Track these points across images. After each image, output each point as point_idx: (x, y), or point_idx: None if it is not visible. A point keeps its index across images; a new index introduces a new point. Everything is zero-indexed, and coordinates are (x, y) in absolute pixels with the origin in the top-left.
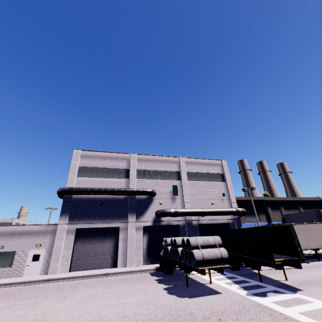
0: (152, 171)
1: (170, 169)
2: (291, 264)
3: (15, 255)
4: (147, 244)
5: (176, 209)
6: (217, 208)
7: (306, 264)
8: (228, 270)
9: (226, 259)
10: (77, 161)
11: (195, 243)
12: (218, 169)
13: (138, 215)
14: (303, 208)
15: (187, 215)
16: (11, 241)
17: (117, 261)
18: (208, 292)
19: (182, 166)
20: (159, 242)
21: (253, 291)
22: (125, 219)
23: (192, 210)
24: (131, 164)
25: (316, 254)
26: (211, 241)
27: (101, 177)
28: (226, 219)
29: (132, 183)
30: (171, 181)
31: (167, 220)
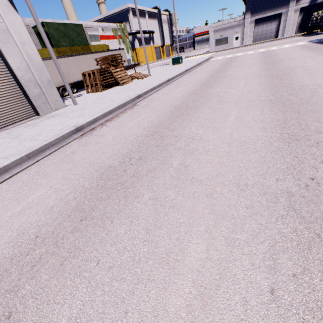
0: None
1: None
2: None
3: (228, 39)
4: (300, 21)
5: None
6: None
7: None
8: None
9: None
10: None
11: None
12: None
13: (298, 0)
14: None
15: None
16: (225, 33)
17: (278, 35)
18: None
19: None
20: (310, 18)
21: None
22: (286, 6)
23: None
24: None
25: None
26: None
27: None
28: None
29: None
30: None
31: None
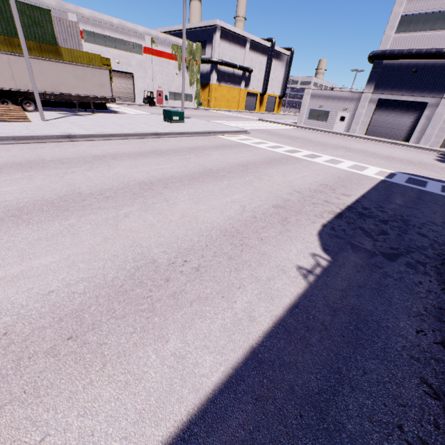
0: None
1: None
2: None
3: (329, 114)
4: None
5: None
6: None
7: None
8: None
9: None
10: (400, 7)
11: None
12: None
13: None
14: None
15: None
16: (327, 103)
17: (410, 138)
18: None
19: None
20: None
21: None
22: (439, 94)
23: None
24: None
25: None
26: None
27: (428, 30)
28: None
29: None
30: None
31: None
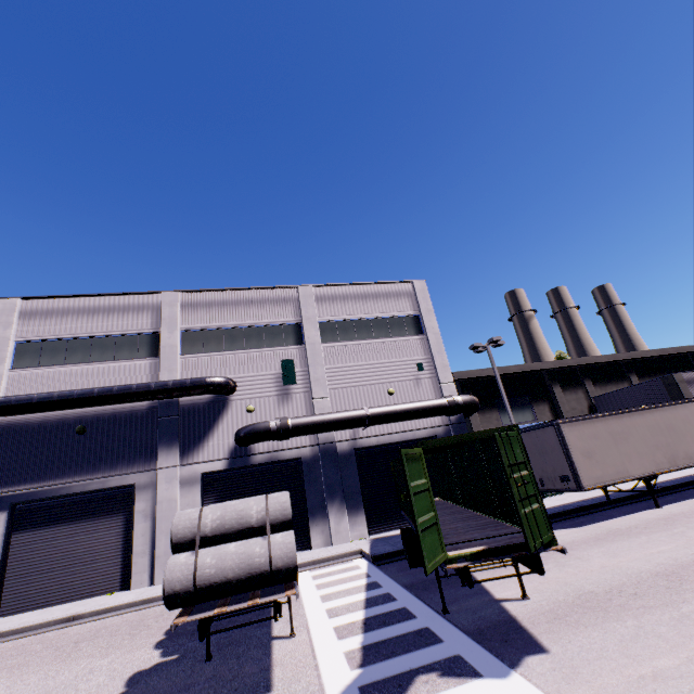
0: (224, 332)
1: (274, 320)
2: (521, 556)
3: None
4: None
5: (283, 420)
6: (399, 403)
7: (617, 524)
8: (398, 569)
9: (288, 571)
10: (8, 328)
11: (188, 531)
12: (404, 306)
13: (188, 448)
14: (640, 375)
15: (316, 431)
16: None
17: (130, 574)
18: (235, 688)
19: (307, 308)
20: None
21: (381, 670)
22: (150, 463)
23: (330, 417)
24: (164, 320)
25: (649, 490)
26: (253, 514)
27: (80, 362)
28: (428, 428)
29: (168, 369)
30: (278, 350)
31: (269, 450)
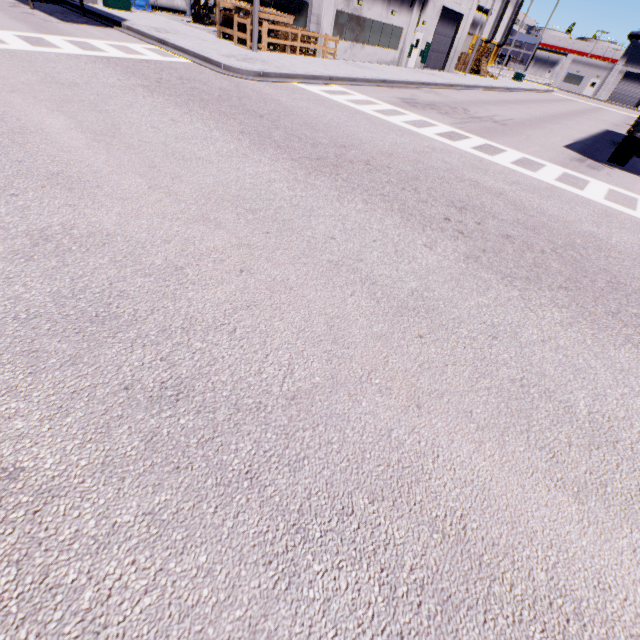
0: None
1: None
2: None
3: (583, 80)
4: None
5: None
6: None
7: None
8: None
9: None
10: None
11: None
12: None
13: None
14: None
15: None
16: (583, 70)
17: (639, 105)
18: None
19: None
20: None
21: None
22: None
23: None
24: None
25: None
26: None
27: None
28: None
29: None
30: None
31: None
